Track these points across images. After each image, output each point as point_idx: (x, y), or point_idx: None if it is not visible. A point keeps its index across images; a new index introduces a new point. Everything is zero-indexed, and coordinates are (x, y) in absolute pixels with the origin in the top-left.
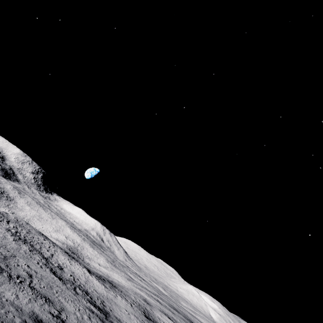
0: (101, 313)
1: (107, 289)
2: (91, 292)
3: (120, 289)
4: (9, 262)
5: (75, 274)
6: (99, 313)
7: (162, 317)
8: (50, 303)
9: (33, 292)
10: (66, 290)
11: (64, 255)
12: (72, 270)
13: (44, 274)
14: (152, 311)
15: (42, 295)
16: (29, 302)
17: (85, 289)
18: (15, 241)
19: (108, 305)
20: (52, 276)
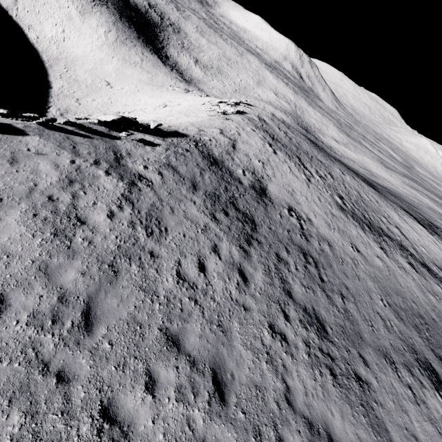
0: None
1: None
2: None
3: None
4: None
5: None
6: None
7: None
8: None
9: None
10: None
11: (385, 204)
12: None
13: None
14: None
15: None
16: None
17: None
18: (390, 258)
19: None
20: None
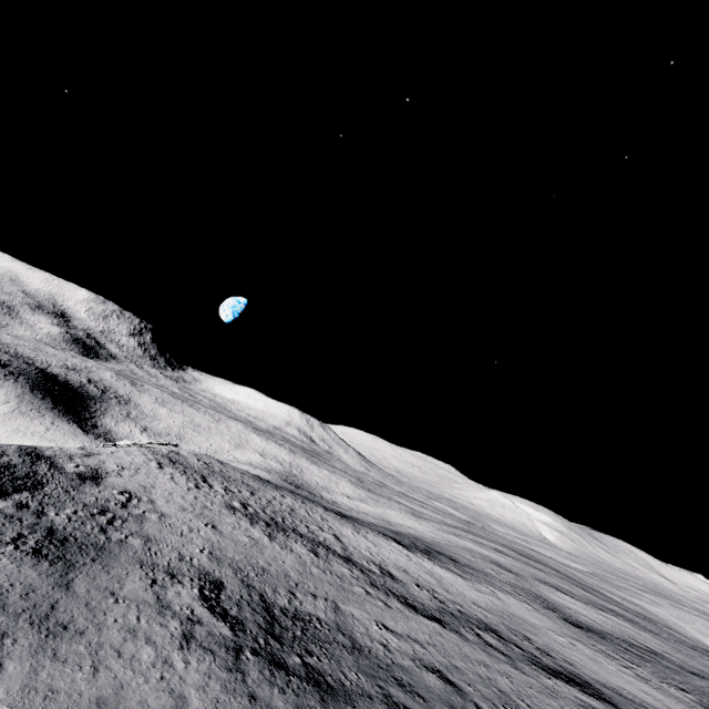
0: (598, 700)
1: (470, 583)
2: (487, 620)
3: (461, 561)
4: (369, 650)
5: (411, 574)
6: (602, 705)
7: (562, 599)
8: None
9: None
10: (499, 666)
11: (341, 523)
12: (397, 565)
13: (425, 636)
14: (543, 593)
15: None
16: None
17: (475, 618)
18: (275, 542)
19: (541, 644)
20: (427, 625)
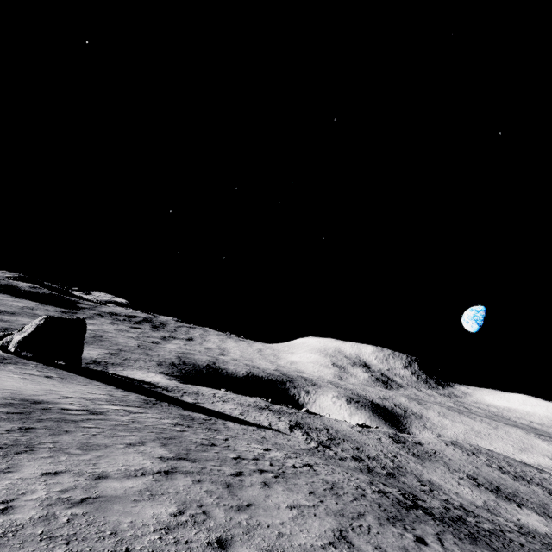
0: None
1: None
2: None
3: None
4: None
5: None
6: None
7: None
8: None
9: None
10: None
11: None
12: None
13: None
14: None
15: None
16: None
17: None
18: (517, 482)
19: None
20: None
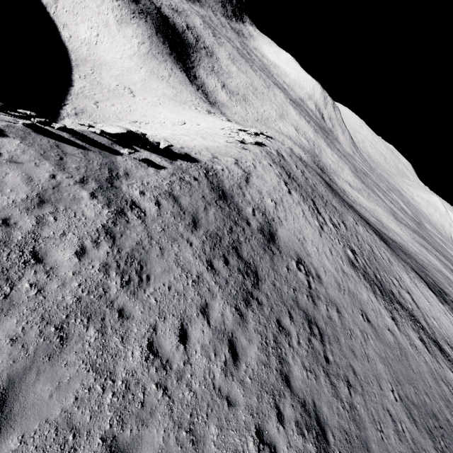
0: None
1: None
2: None
3: None
4: None
5: None
6: None
7: None
8: None
9: None
10: None
11: (396, 263)
12: None
13: None
14: None
15: None
16: None
17: None
18: (401, 332)
19: None
20: None
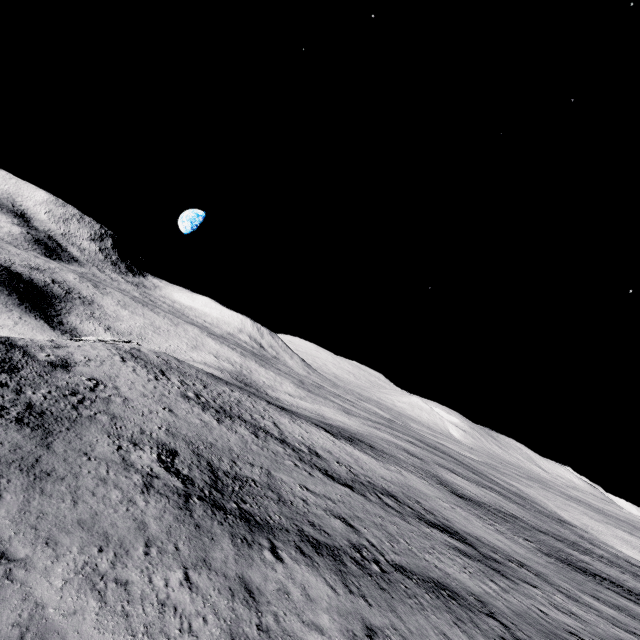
0: (462, 543)
1: (381, 464)
2: (389, 489)
3: (378, 448)
4: (292, 502)
5: (334, 454)
6: (463, 546)
7: (453, 478)
8: (456, 596)
9: (422, 589)
10: (391, 518)
11: (280, 414)
12: (323, 447)
13: (338, 496)
14: (439, 474)
15: (427, 580)
16: (469, 638)
17: (380, 487)
18: (222, 425)
19: (429, 506)
20: (341, 489)
